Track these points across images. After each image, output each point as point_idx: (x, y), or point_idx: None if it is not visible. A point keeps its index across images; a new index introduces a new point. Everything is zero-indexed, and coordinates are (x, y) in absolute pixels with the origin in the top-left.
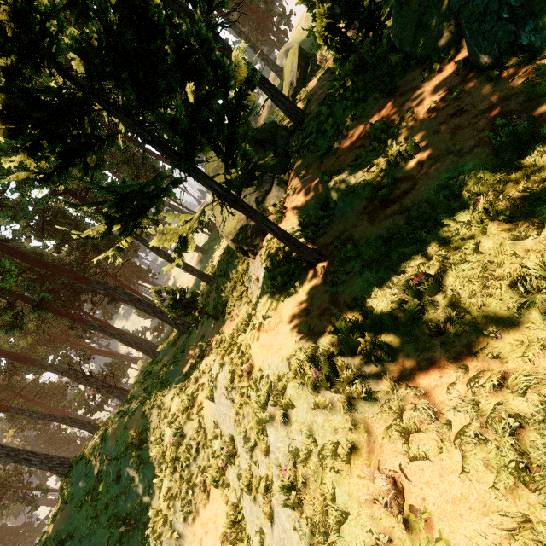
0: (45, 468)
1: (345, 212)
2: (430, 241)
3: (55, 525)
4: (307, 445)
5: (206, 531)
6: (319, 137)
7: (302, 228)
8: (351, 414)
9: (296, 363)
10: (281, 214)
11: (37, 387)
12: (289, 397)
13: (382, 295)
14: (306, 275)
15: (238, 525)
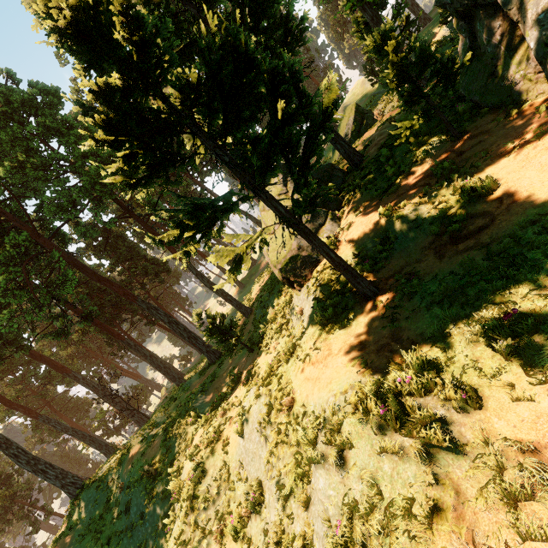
0: (58, 485)
1: (406, 246)
2: (520, 276)
3: None
4: (369, 497)
5: None
6: (378, 177)
7: (357, 261)
8: (430, 465)
9: (356, 397)
10: (334, 246)
11: (65, 400)
12: (347, 434)
13: (458, 333)
14: (360, 308)
15: None
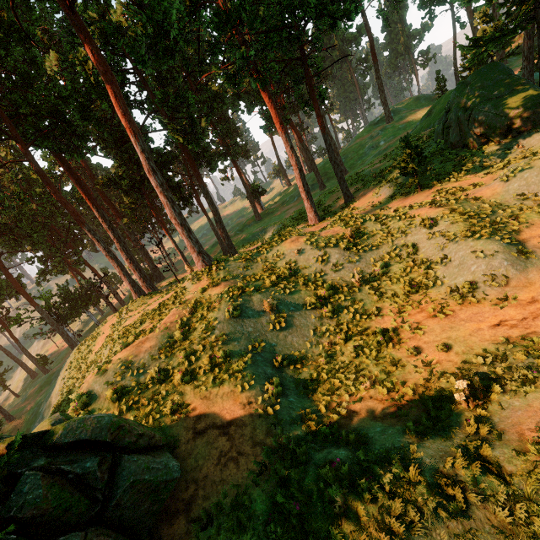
0: (196, 249)
1: None
2: None
3: (221, 285)
4: None
5: None
6: None
7: None
8: None
9: None
10: None
11: None
12: None
13: None
14: None
15: None
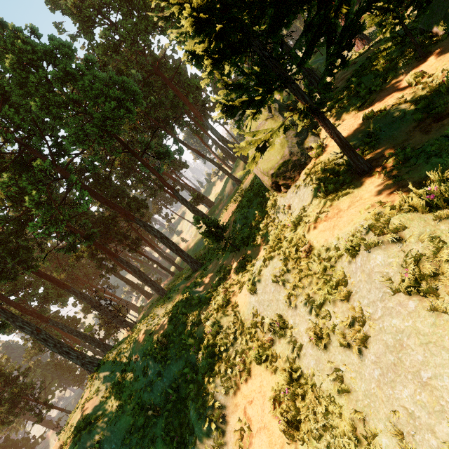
0: (79, 363)
1: (391, 135)
2: None
3: (83, 410)
4: (432, 247)
5: (249, 400)
6: (350, 99)
7: None
8: None
9: (399, 202)
10: (322, 148)
11: (57, 318)
12: (399, 222)
13: None
14: (358, 181)
15: (297, 382)
